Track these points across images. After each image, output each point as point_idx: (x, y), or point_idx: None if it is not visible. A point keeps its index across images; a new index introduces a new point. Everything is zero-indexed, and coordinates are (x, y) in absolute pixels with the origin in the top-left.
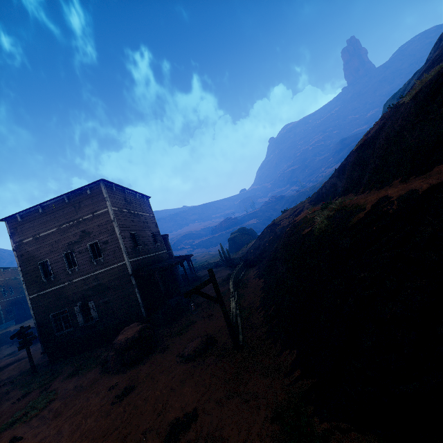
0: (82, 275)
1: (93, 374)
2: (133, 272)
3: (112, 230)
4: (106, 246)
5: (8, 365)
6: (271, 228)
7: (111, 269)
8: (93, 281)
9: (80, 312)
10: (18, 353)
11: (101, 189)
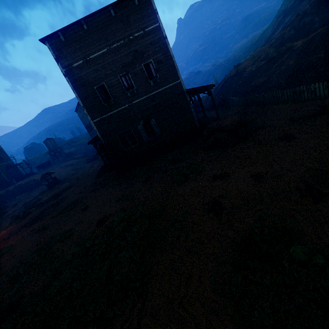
0: (140, 96)
1: (206, 153)
2: (187, 90)
3: (165, 49)
4: (160, 65)
5: (62, 191)
6: (237, 76)
7: (167, 89)
8: (152, 101)
9: (144, 129)
10: (55, 188)
11: None
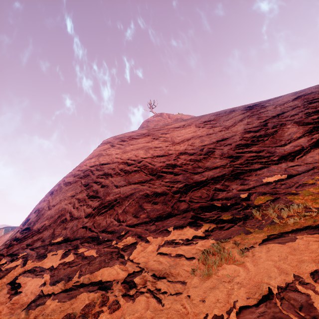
0: None
1: None
2: None
3: None
4: None
5: None
6: None
7: None
8: None
9: None
10: None
11: (3, 231)
